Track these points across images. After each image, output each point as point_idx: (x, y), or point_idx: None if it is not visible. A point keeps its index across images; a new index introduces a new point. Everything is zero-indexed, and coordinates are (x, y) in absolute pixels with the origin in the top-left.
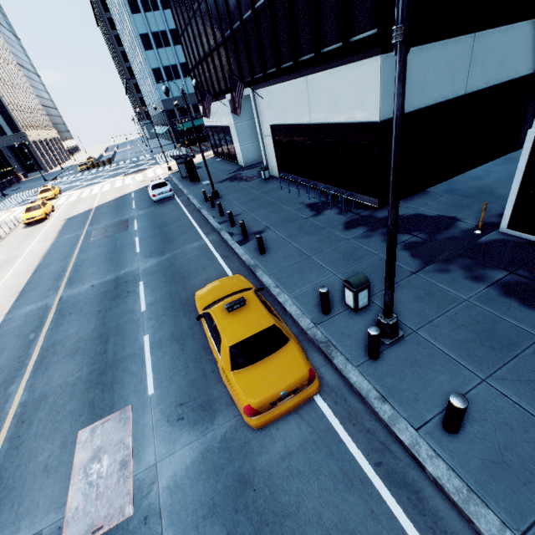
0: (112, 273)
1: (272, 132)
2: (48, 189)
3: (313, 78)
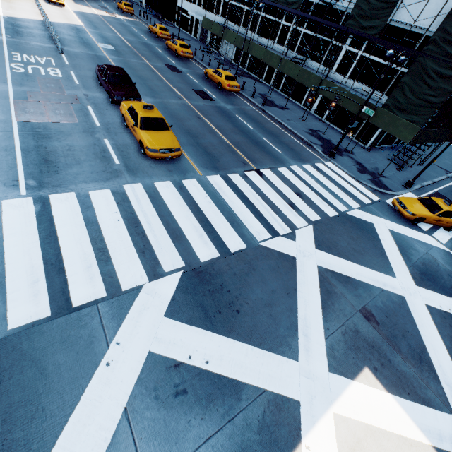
0: None
1: None
2: None
3: None
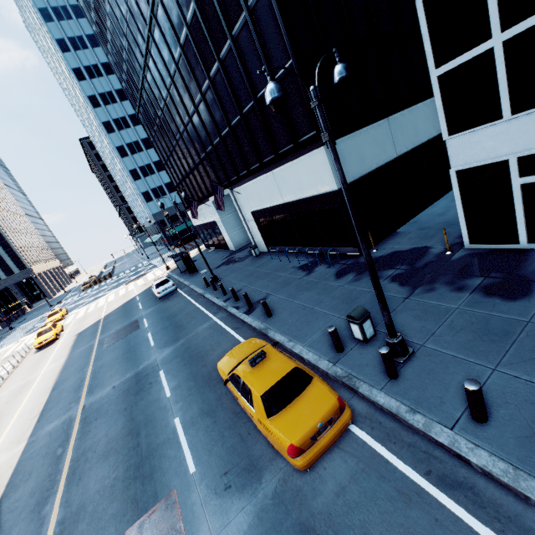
0: (131, 371)
1: (254, 217)
2: (55, 312)
3: (278, 171)
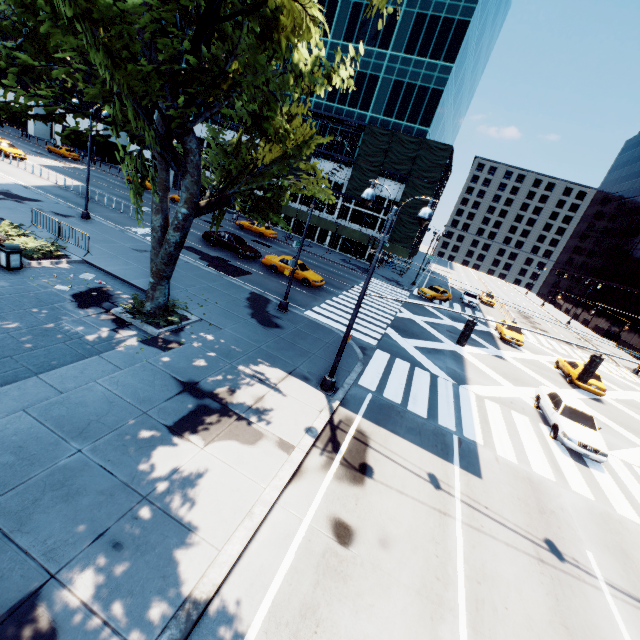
0: None
1: (63, 127)
2: None
3: (86, 120)
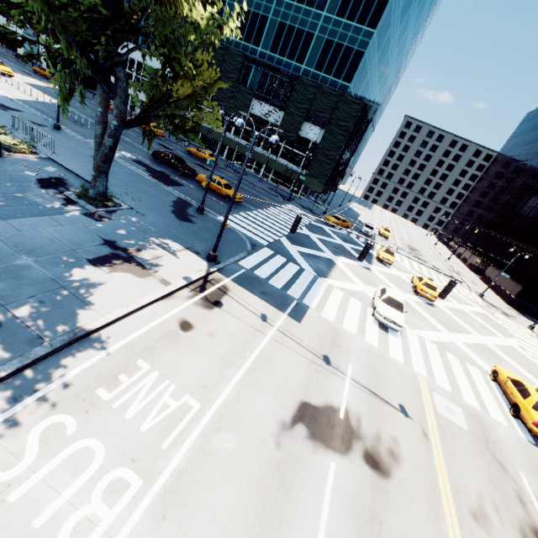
0: None
1: None
2: None
3: None
